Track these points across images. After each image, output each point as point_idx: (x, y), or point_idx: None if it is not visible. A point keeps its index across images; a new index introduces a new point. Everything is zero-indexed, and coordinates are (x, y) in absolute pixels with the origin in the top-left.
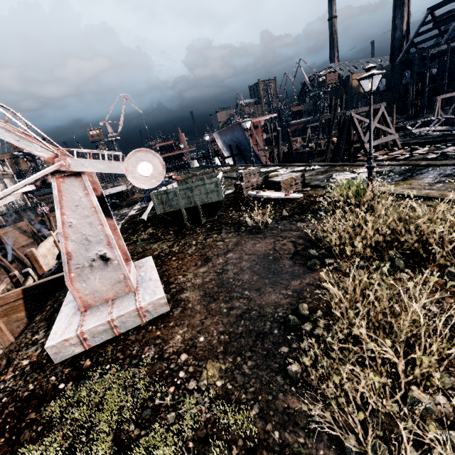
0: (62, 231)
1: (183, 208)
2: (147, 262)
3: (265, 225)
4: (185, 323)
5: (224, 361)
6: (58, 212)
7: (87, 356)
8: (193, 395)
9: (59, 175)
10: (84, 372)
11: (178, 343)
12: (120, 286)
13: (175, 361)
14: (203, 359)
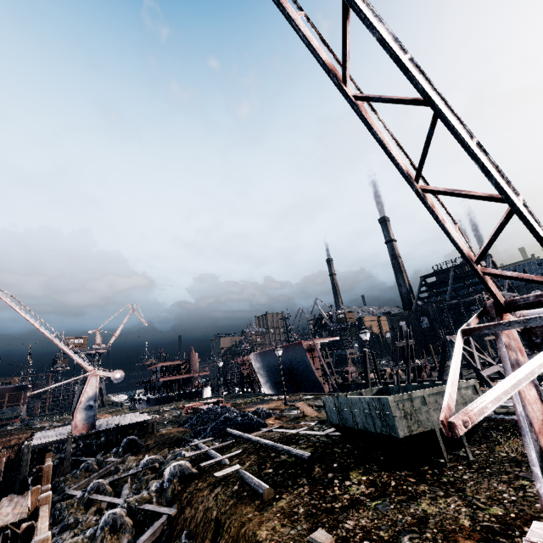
0: None
1: (437, 427)
2: None
3: None
4: None
5: None
6: None
7: None
8: None
9: None
10: None
11: None
12: None
13: None
14: None
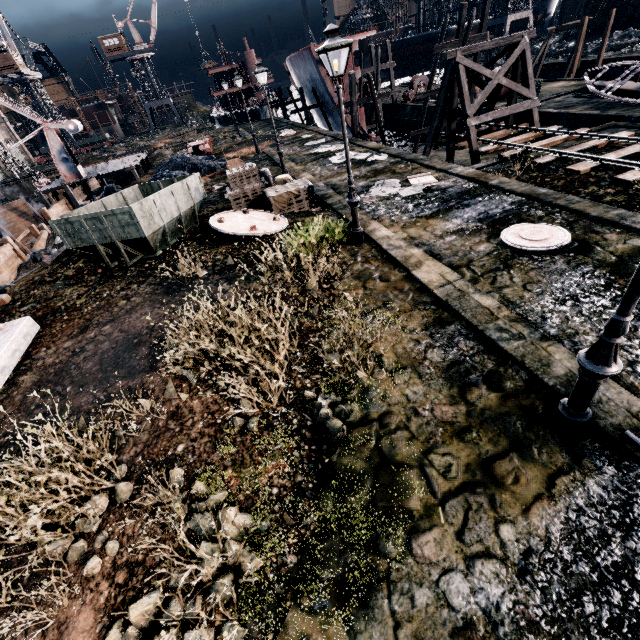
0: None
1: (97, 244)
2: (15, 326)
3: (194, 279)
4: None
5: None
6: None
7: None
8: None
9: None
10: None
11: None
12: None
13: None
14: None
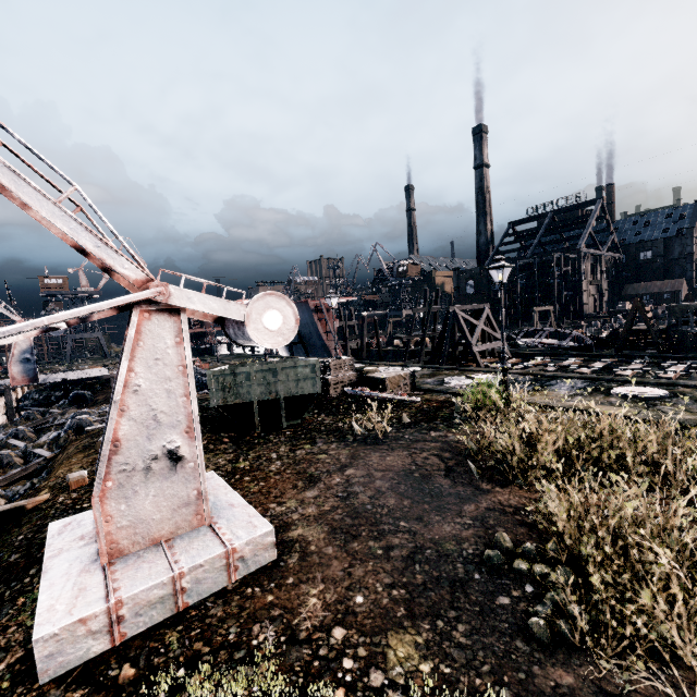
0: (119, 398)
1: (256, 400)
2: (211, 480)
3: (383, 433)
4: (318, 577)
5: (416, 630)
6: (126, 364)
7: (121, 658)
8: (386, 696)
9: (147, 308)
10: (124, 691)
11: (317, 611)
12: (186, 514)
13: (325, 642)
14: (378, 631)
